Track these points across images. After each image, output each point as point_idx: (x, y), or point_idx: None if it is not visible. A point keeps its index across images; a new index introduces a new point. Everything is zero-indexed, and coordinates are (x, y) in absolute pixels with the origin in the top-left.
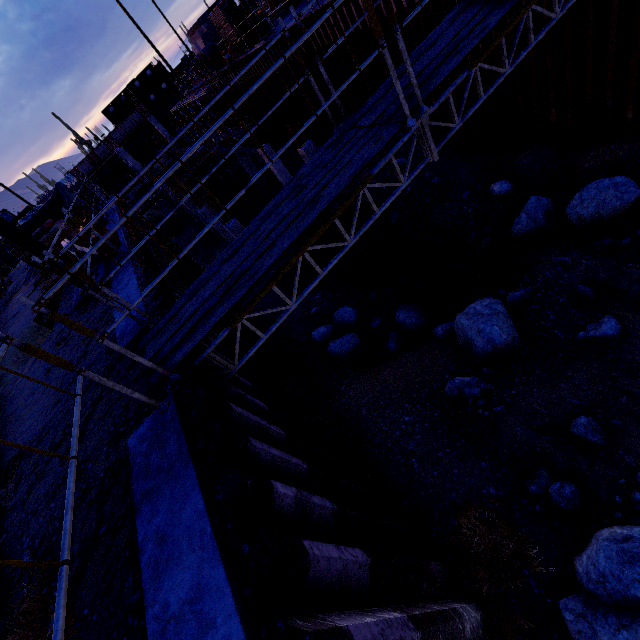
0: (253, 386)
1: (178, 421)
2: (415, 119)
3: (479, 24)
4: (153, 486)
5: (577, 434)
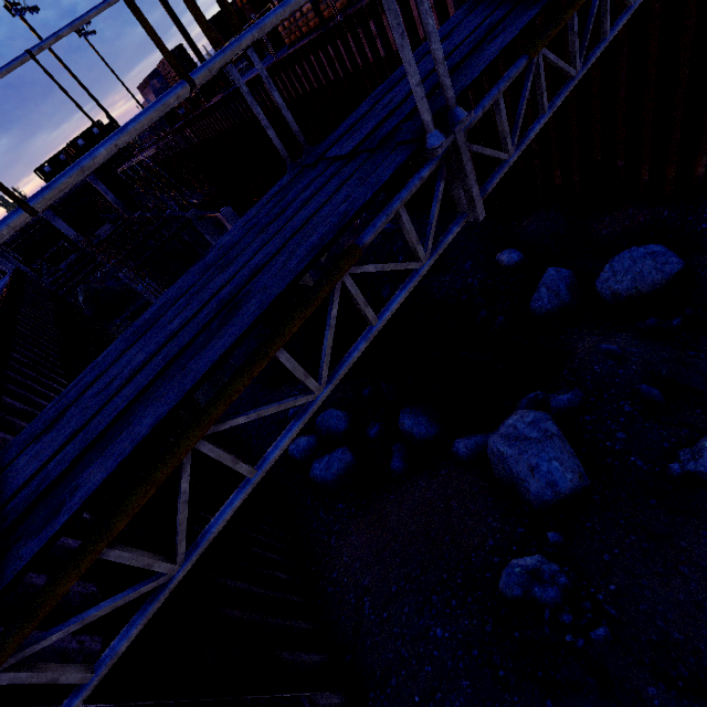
0: None
1: None
2: (443, 133)
3: None
4: None
5: None
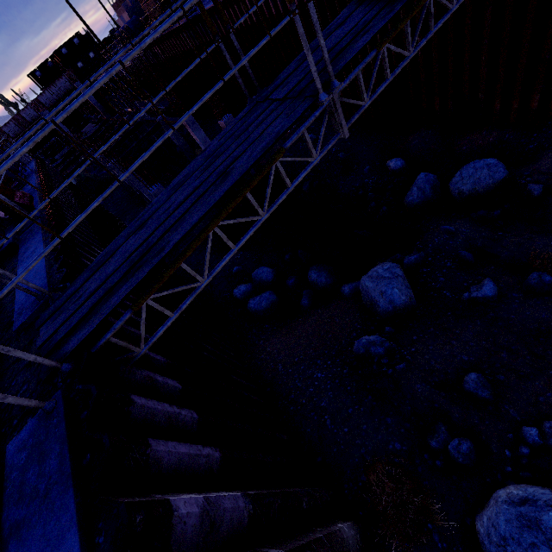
0: (166, 361)
1: (63, 427)
2: (327, 94)
3: (385, 7)
4: (24, 517)
5: (469, 390)
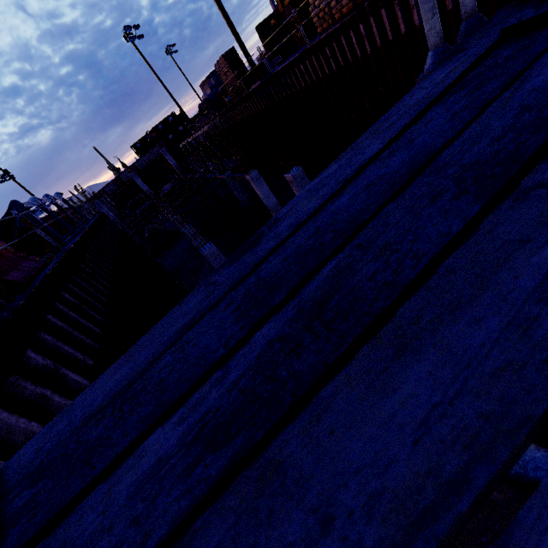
0: None
1: None
2: None
3: None
4: None
5: None
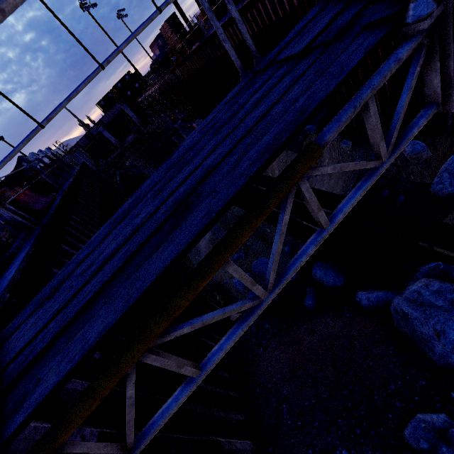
0: None
1: None
2: None
3: None
4: None
5: None
